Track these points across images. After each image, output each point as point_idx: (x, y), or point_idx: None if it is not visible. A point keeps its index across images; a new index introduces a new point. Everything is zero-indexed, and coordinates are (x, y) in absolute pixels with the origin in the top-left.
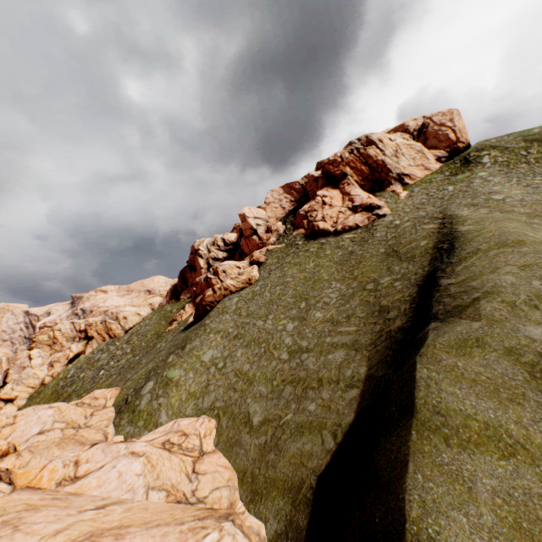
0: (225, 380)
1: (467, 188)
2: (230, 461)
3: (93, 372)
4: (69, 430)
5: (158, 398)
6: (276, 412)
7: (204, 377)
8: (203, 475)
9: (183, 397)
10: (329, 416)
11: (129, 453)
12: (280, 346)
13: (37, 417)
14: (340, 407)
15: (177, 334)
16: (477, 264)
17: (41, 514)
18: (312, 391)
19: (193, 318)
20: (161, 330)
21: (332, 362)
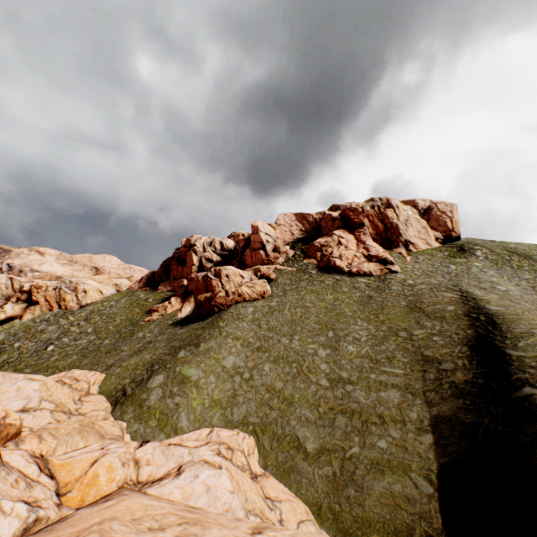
0: (256, 394)
1: (468, 272)
2: (291, 489)
3: (36, 344)
4: (60, 414)
5: (174, 397)
6: (335, 442)
7: (229, 384)
8: (280, 503)
9: (206, 402)
10: (409, 457)
11: (202, 461)
12: (316, 371)
13: (16, 388)
14: (421, 451)
15: (167, 328)
16: None
17: (215, 532)
18: (375, 427)
19: (190, 315)
20: (135, 317)
21: (388, 401)
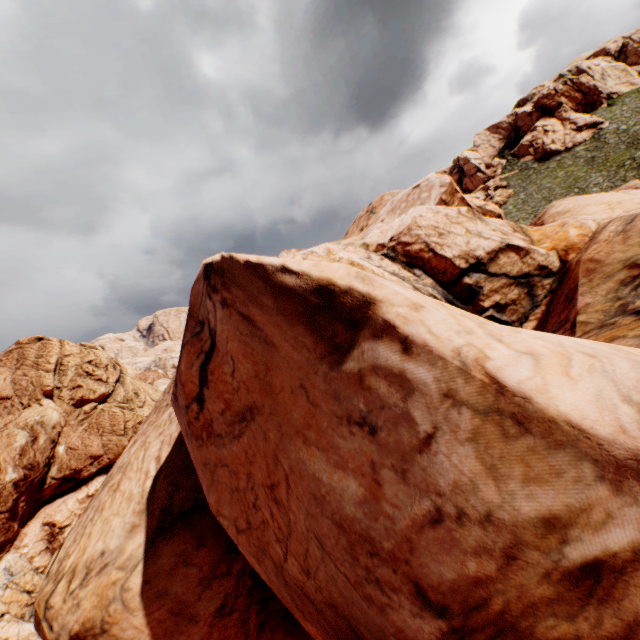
0: None
1: None
2: None
3: None
4: None
5: None
6: None
7: None
8: None
9: None
10: None
11: None
12: None
13: None
14: None
15: None
16: None
17: None
18: None
19: None
20: None
21: None
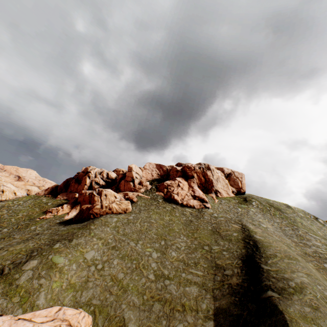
0: (103, 281)
1: (247, 213)
2: None
3: None
4: None
5: (40, 279)
6: (149, 324)
7: (85, 272)
8: None
9: (64, 285)
10: None
11: None
12: (148, 268)
13: None
14: None
15: (54, 225)
16: (279, 262)
17: None
18: (178, 313)
19: (73, 218)
20: (34, 214)
21: (190, 294)
